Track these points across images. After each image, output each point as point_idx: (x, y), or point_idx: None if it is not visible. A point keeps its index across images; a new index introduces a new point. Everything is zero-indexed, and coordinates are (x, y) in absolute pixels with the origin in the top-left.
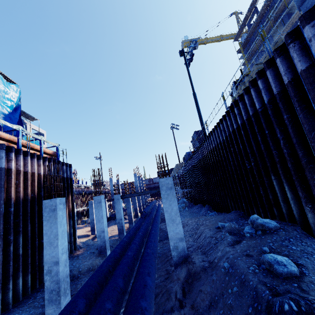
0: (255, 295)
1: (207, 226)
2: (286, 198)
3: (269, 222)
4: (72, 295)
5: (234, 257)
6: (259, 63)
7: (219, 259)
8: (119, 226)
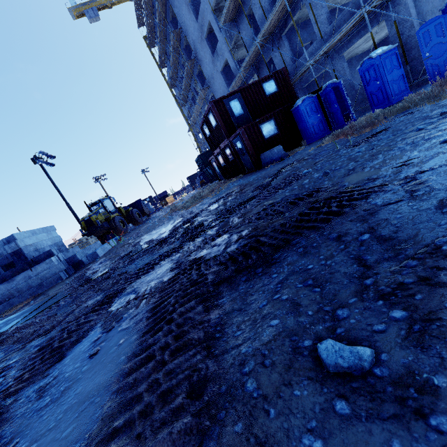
0: None
1: None
2: None
3: None
4: None
5: None
6: None
7: None
8: None
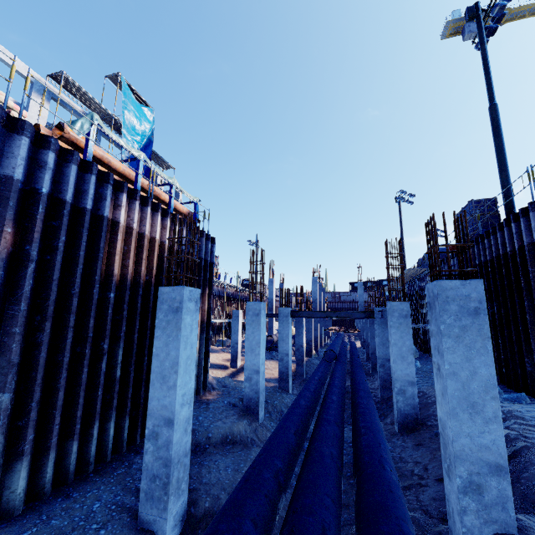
0: None
1: (530, 434)
2: None
3: None
4: (191, 489)
5: None
6: None
7: None
8: (282, 366)
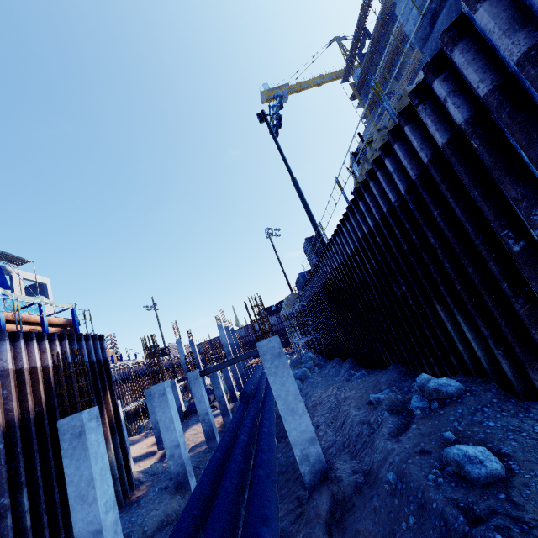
0: (444, 527)
1: (353, 402)
2: (466, 338)
3: (447, 383)
4: None
5: (402, 460)
6: (382, 128)
7: (379, 466)
8: (206, 426)
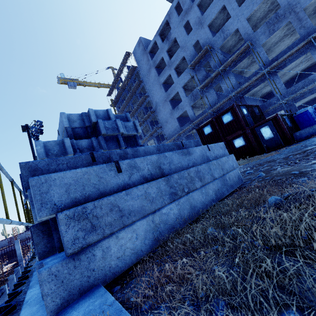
0: None
1: None
2: None
3: None
4: None
5: None
6: None
7: None
8: None
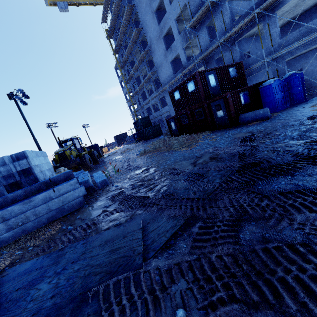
0: None
1: None
2: None
3: None
4: None
5: None
6: None
7: None
8: None
